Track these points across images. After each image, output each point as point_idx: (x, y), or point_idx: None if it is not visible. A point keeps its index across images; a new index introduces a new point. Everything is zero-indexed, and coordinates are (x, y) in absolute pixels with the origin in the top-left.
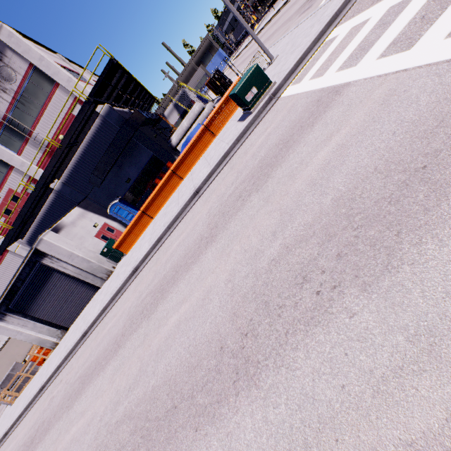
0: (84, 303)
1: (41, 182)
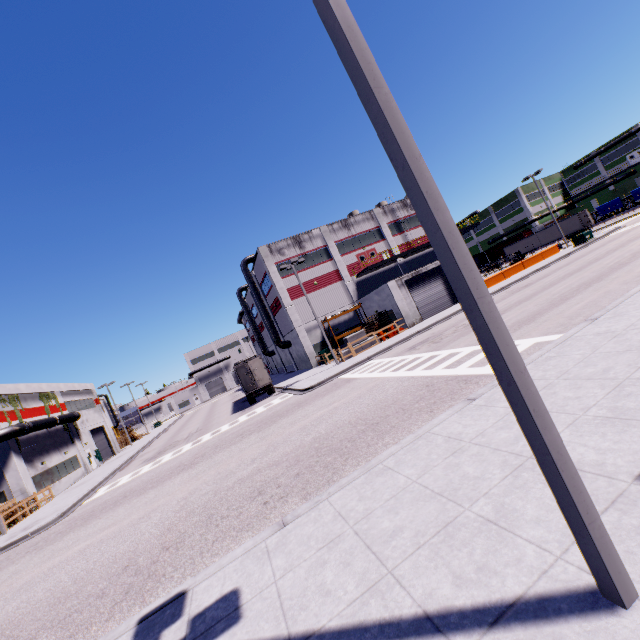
0: (442, 309)
1: (419, 247)
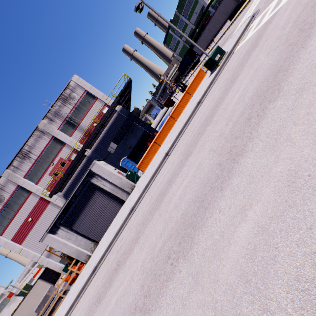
0: (112, 217)
1: (86, 144)
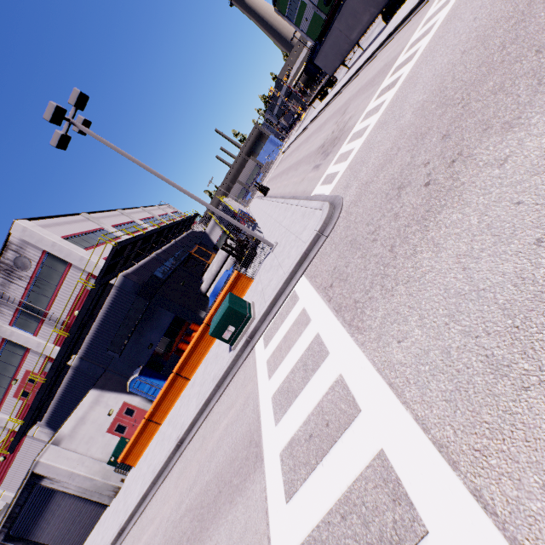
0: (93, 522)
1: (51, 373)
